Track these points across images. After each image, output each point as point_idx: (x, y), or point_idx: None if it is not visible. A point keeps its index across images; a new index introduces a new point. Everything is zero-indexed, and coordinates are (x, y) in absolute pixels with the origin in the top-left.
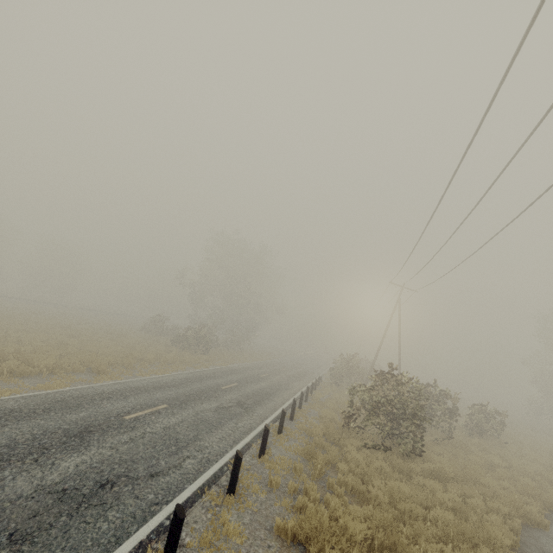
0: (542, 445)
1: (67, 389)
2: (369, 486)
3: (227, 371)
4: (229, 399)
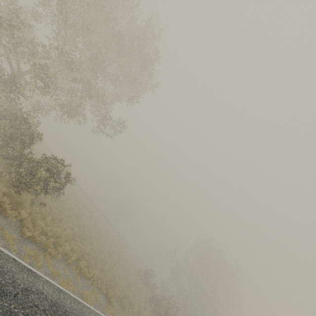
0: None
1: (92, 308)
2: None
3: None
4: None
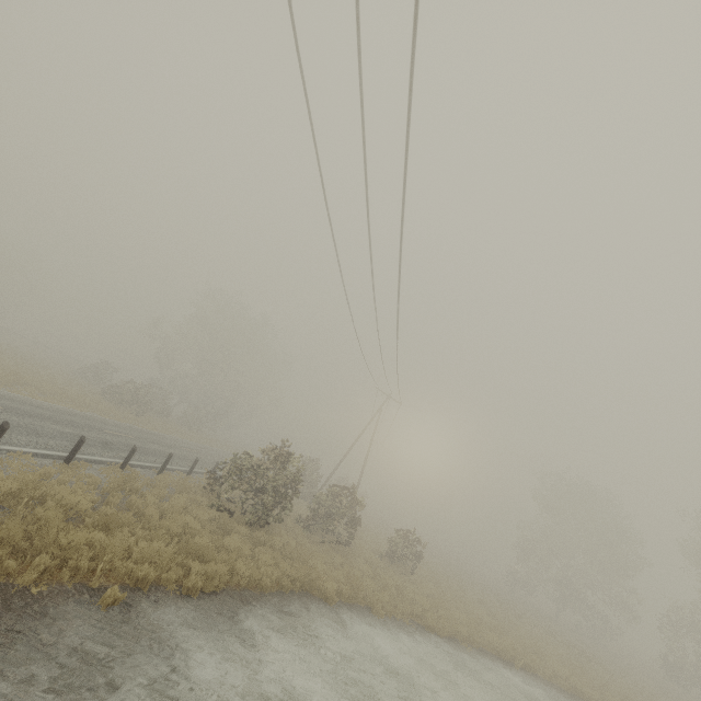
0: (462, 591)
1: None
2: (148, 506)
3: (140, 431)
4: (97, 436)
